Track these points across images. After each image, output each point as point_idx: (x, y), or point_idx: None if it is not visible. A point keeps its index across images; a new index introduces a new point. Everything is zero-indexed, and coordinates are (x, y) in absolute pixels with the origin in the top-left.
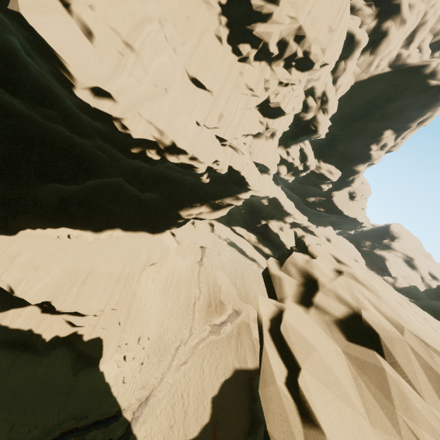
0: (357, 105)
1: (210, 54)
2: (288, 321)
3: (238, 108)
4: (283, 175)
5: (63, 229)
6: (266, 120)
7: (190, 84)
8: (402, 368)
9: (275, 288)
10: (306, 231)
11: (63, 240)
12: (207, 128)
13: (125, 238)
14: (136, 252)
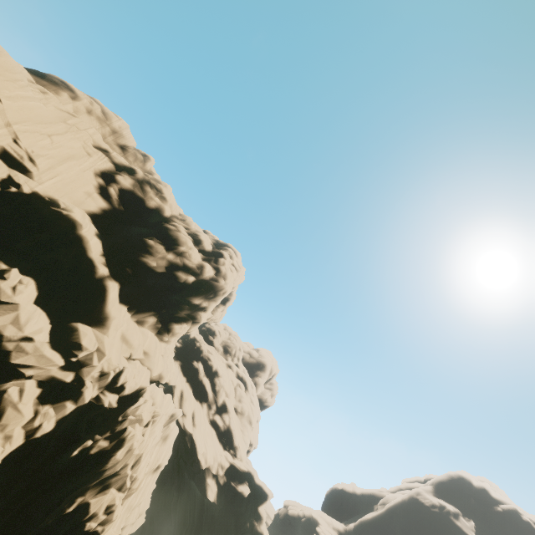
0: None
1: None
2: None
3: None
4: None
5: None
6: None
7: None
8: None
9: None
10: None
11: None
12: None
13: None
14: None
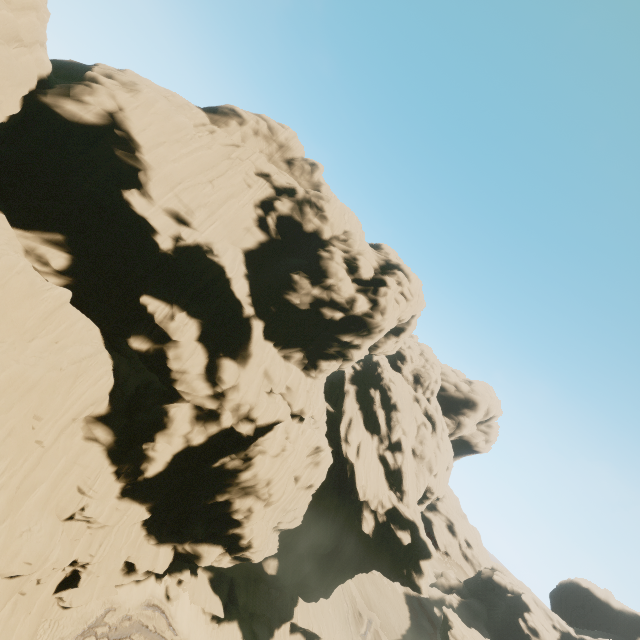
0: None
1: None
2: None
3: None
4: None
5: None
6: None
7: None
8: None
9: None
10: None
11: None
12: None
13: None
14: None
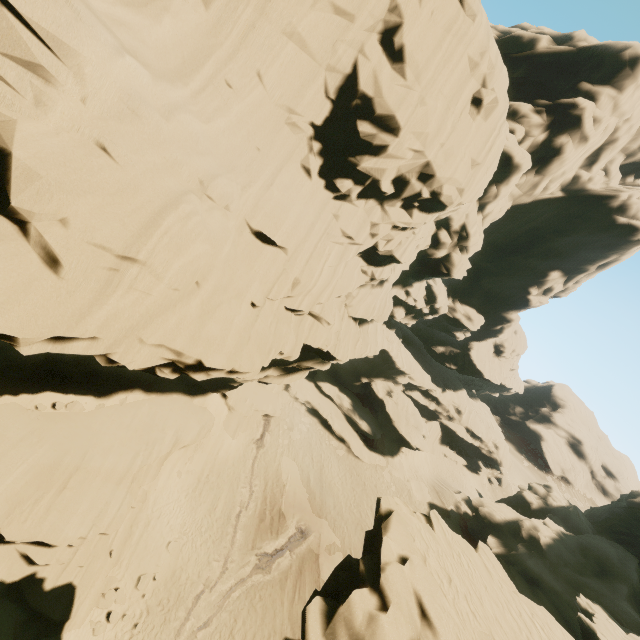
0: (513, 233)
1: (290, 194)
2: None
3: (325, 267)
4: (399, 319)
5: (47, 395)
6: (372, 269)
7: (252, 241)
8: None
9: None
10: (427, 396)
11: (44, 413)
12: (273, 300)
13: (145, 406)
14: (159, 430)
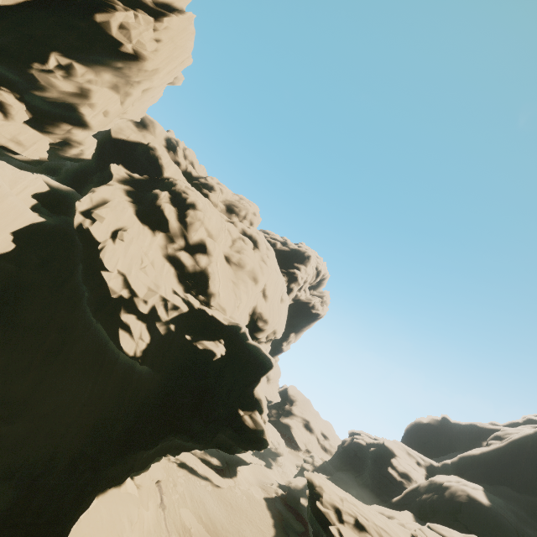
0: None
1: None
2: (344, 533)
3: None
4: None
5: None
6: None
7: None
8: (373, 535)
9: (328, 519)
10: None
11: None
12: None
13: (102, 507)
14: (119, 522)
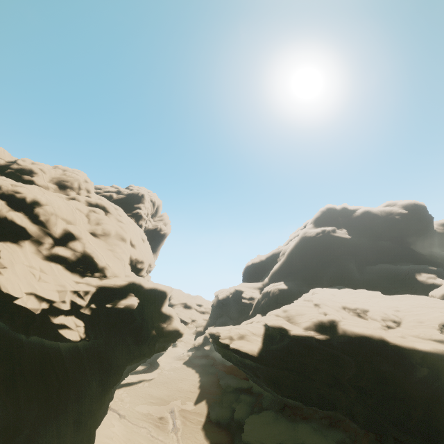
0: None
1: None
2: (237, 343)
3: None
4: None
5: None
6: None
7: None
8: (249, 334)
9: (228, 343)
10: None
11: None
12: None
13: None
14: None
